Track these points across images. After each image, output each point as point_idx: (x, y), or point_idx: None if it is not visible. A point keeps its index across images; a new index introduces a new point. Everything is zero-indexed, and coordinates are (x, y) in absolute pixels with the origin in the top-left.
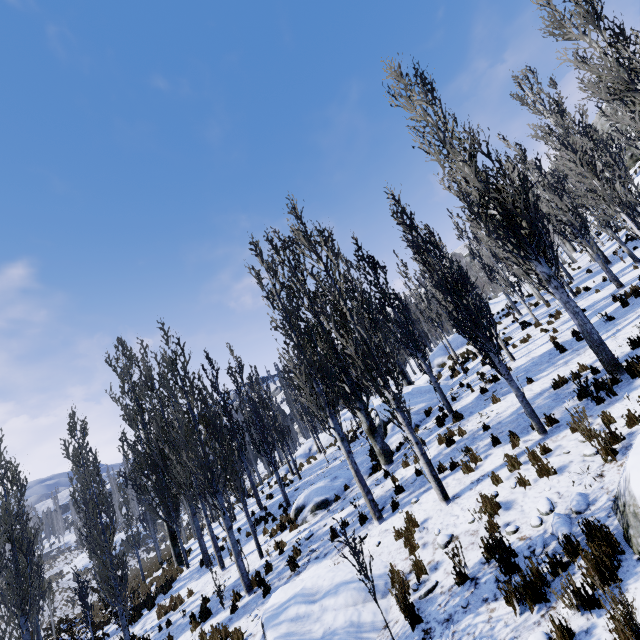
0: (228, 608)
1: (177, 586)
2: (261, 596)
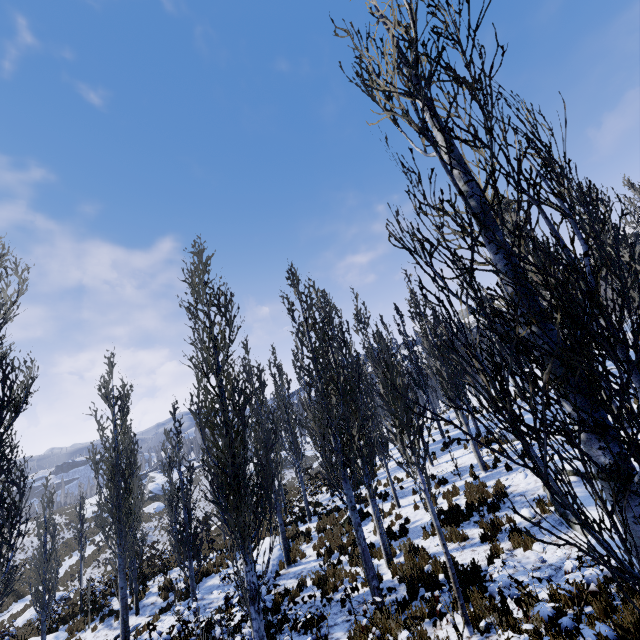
0: (465, 479)
1: (382, 475)
2: (501, 472)
